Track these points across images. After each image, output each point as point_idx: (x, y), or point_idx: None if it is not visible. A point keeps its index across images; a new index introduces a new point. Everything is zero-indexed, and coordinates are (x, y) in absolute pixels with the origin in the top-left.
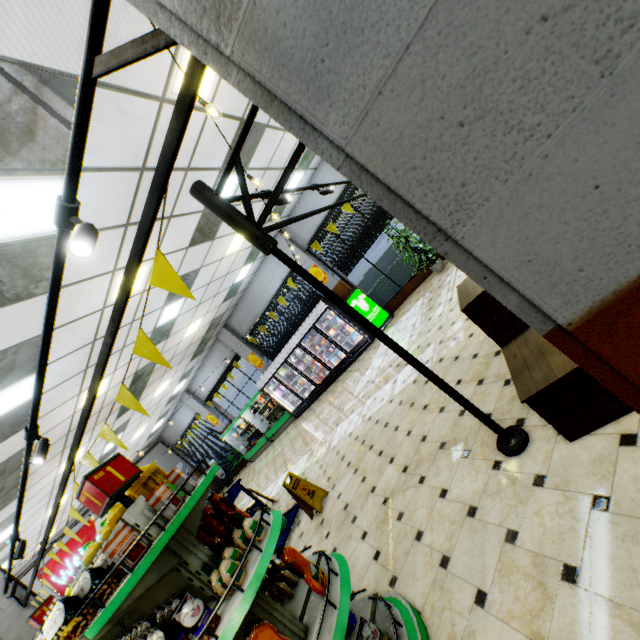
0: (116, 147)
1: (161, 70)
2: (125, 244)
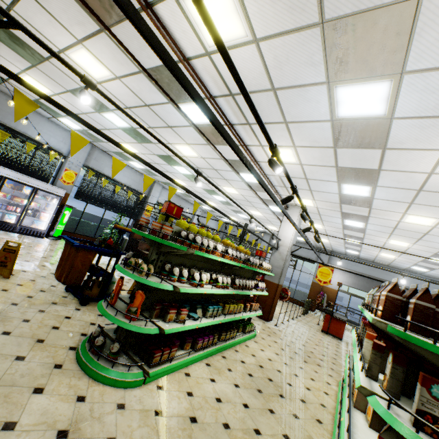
0: (237, 183)
1: (239, 190)
2: (209, 164)
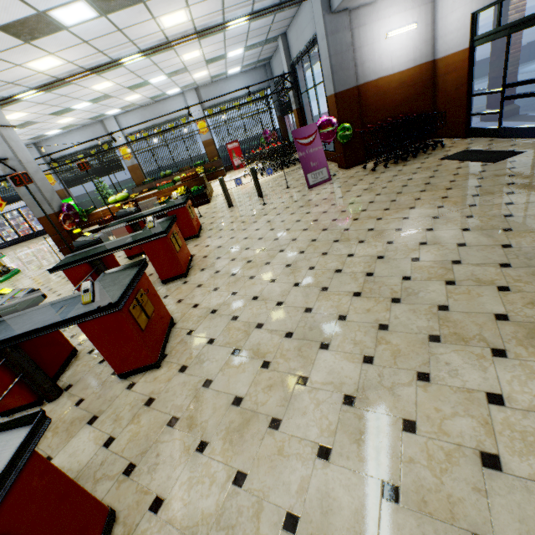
0: None
1: None
2: None
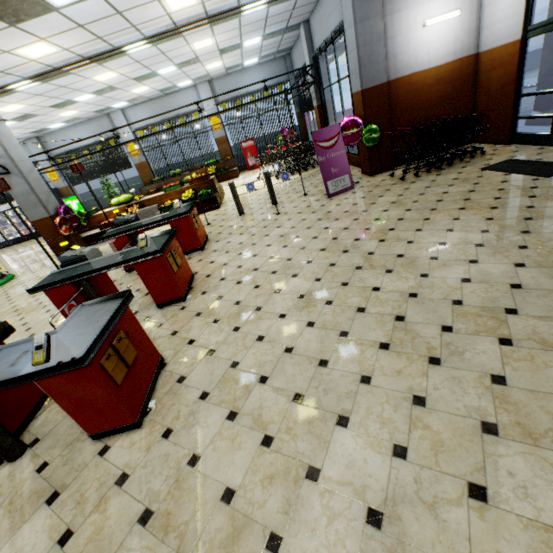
0: None
1: None
2: None
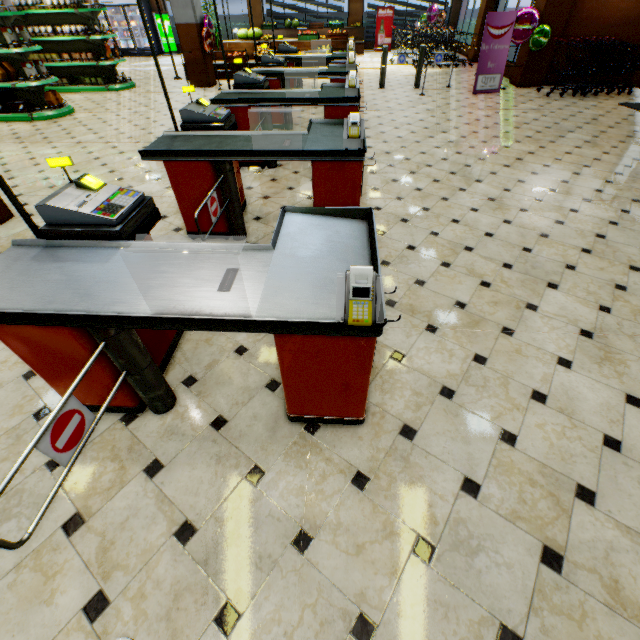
0: None
1: None
2: None
